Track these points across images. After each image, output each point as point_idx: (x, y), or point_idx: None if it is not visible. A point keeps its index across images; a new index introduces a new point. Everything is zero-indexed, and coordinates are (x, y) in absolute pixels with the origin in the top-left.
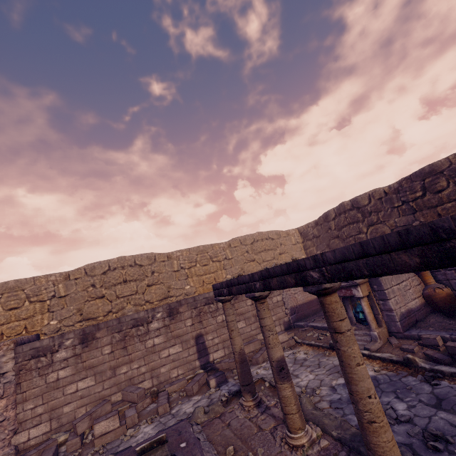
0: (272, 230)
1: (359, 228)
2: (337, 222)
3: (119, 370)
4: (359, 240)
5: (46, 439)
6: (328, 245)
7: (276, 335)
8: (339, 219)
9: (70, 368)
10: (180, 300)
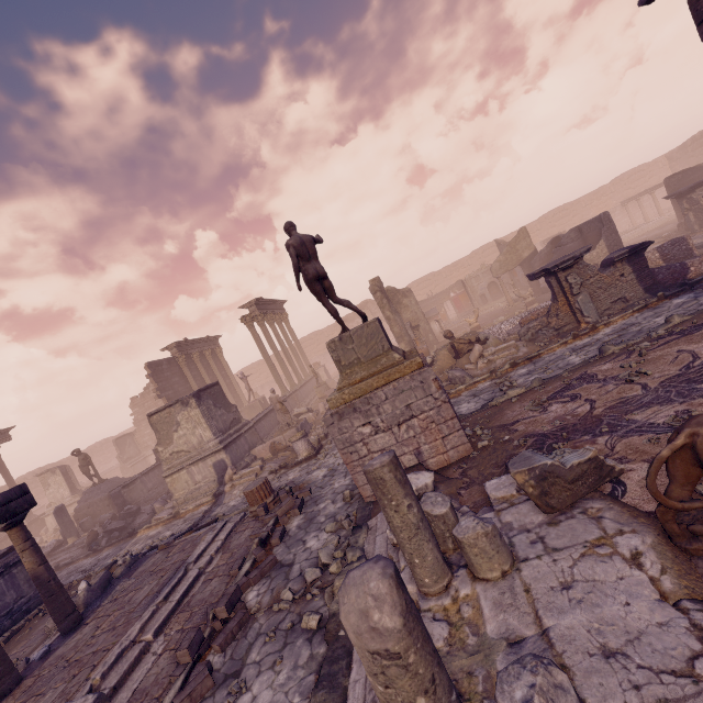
0: (642, 165)
1: None
2: (691, 148)
3: None
4: None
5: None
6: (687, 163)
7: (643, 206)
8: (693, 146)
9: None
10: None
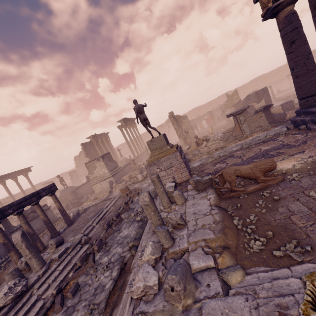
0: None
1: None
2: None
3: None
4: None
5: None
6: None
7: None
8: None
9: None
10: (276, 81)
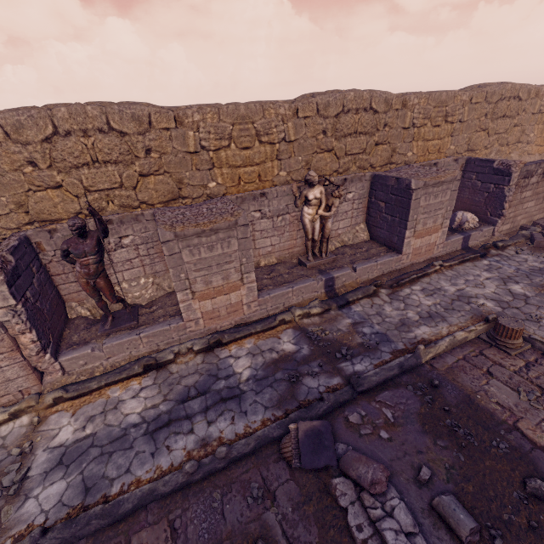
0: None
1: None
2: None
3: None
4: None
5: (506, 233)
6: None
7: None
8: None
9: (531, 191)
10: None
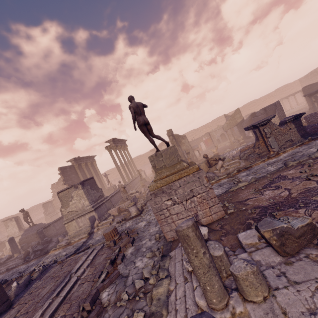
0: (288, 83)
1: (316, 77)
2: (310, 76)
3: None
4: (316, 80)
5: None
6: (308, 83)
7: (290, 101)
8: (311, 75)
9: None
10: None
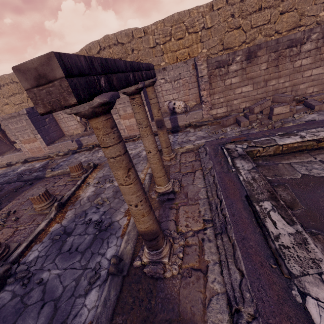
0: None
1: None
2: None
3: (269, 82)
4: None
5: (224, 115)
6: None
7: None
8: None
9: (238, 78)
10: None
